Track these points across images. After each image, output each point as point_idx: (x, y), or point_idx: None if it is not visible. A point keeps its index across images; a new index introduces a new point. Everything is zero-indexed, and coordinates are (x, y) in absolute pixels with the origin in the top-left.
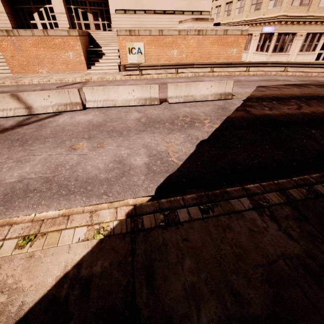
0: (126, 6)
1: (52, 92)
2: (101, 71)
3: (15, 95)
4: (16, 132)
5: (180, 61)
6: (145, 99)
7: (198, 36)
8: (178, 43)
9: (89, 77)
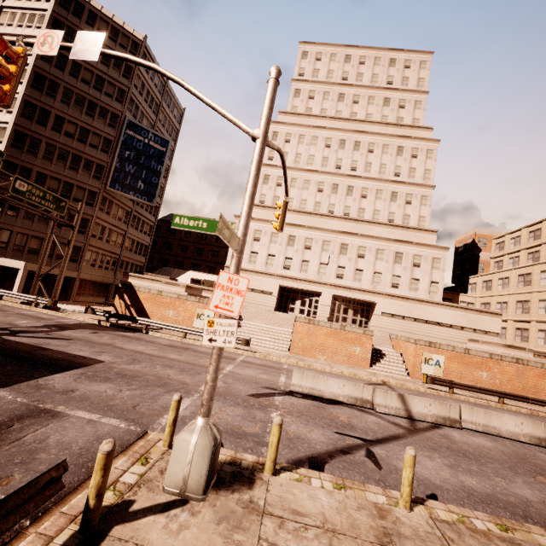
0: (394, 311)
1: (435, 401)
2: (385, 372)
3: (401, 396)
4: (432, 438)
5: (491, 386)
6: (538, 438)
7: (517, 364)
8: (489, 366)
9: (383, 378)
